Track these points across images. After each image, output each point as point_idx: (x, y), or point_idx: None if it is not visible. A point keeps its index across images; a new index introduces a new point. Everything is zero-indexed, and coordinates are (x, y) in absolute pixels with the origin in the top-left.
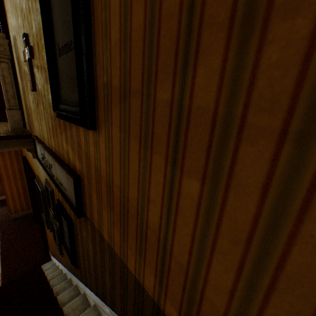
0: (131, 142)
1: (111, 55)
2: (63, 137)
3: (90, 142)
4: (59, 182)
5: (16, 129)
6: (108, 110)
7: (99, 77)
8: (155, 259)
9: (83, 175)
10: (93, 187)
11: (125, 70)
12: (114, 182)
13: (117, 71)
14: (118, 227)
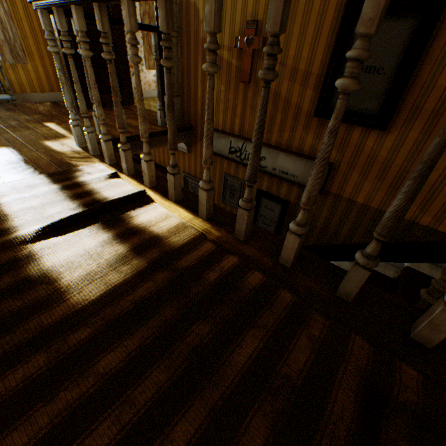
0: (428, 140)
1: (432, 91)
2: (309, 133)
3: (368, 139)
4: (280, 172)
5: (176, 120)
6: (410, 121)
7: (409, 100)
8: (422, 198)
9: (340, 162)
10: (356, 169)
11: (442, 102)
12: (394, 163)
13: (433, 101)
14: (383, 190)
